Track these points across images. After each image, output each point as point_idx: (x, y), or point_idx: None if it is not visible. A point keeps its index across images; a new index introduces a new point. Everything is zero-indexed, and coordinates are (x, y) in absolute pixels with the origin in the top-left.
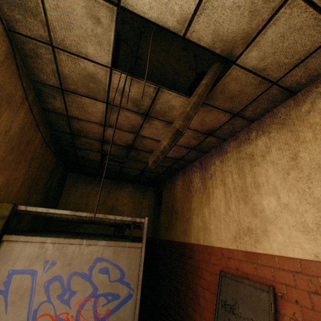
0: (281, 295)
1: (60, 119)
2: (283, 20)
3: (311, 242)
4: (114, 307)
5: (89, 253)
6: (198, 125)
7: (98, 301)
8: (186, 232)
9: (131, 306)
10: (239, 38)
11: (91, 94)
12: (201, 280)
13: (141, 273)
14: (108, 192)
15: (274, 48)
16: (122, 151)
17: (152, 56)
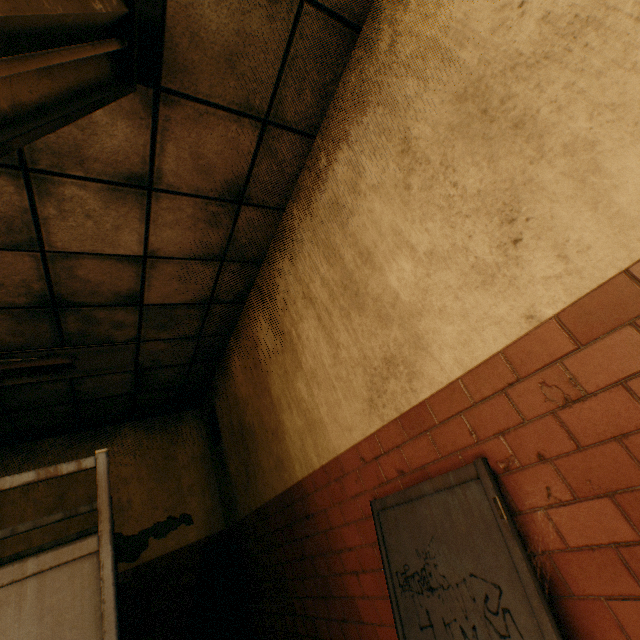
0: (506, 464)
1: None
2: None
3: (508, 294)
4: None
5: None
6: (197, 176)
7: None
8: (282, 464)
9: None
10: None
11: None
12: (346, 557)
13: (112, 639)
14: None
15: None
16: (34, 326)
17: None
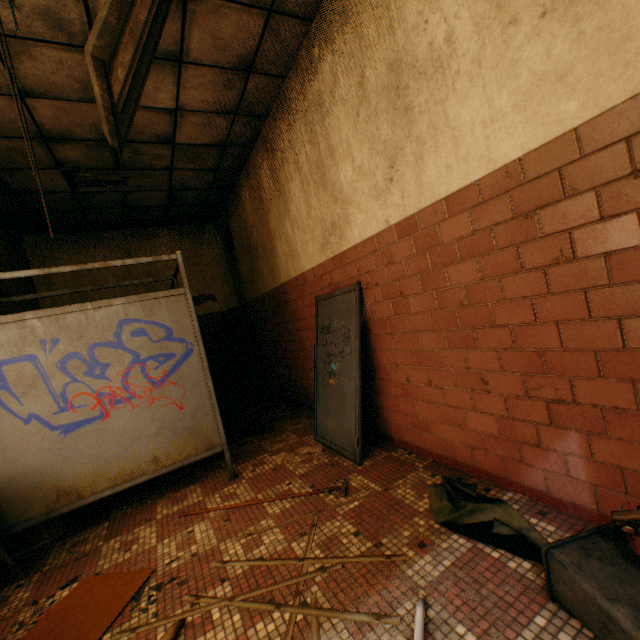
0: (366, 286)
1: None
2: None
3: (383, 207)
4: (172, 367)
5: (104, 318)
6: (215, 53)
7: (146, 367)
8: (274, 273)
9: (196, 361)
10: None
11: None
12: (302, 323)
13: (196, 323)
14: (126, 254)
15: None
16: (100, 154)
17: None
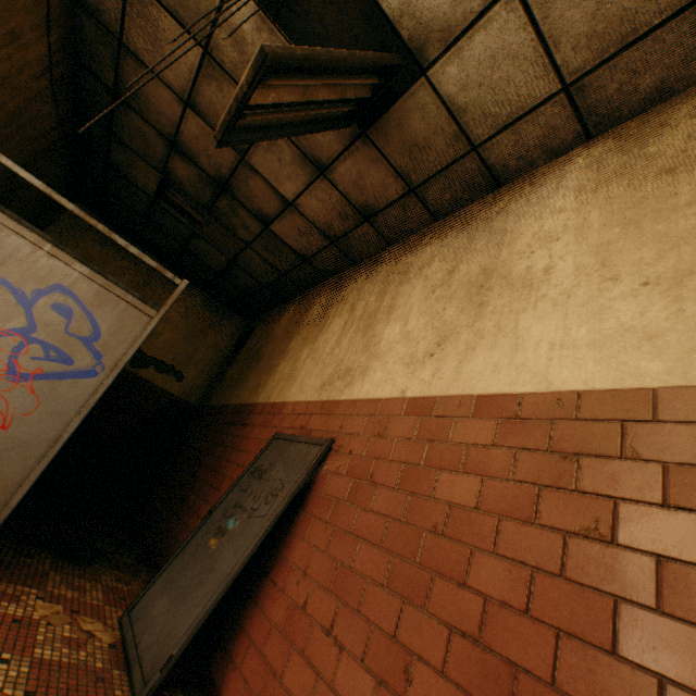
0: (338, 448)
1: (104, 42)
2: (496, 27)
3: (408, 376)
4: (55, 372)
5: (48, 268)
6: (352, 187)
7: (27, 347)
8: (258, 388)
9: (88, 388)
10: (438, 28)
11: (182, 12)
12: (241, 455)
13: (132, 352)
14: (145, 281)
15: (481, 75)
16: (204, 189)
17: (315, 6)
